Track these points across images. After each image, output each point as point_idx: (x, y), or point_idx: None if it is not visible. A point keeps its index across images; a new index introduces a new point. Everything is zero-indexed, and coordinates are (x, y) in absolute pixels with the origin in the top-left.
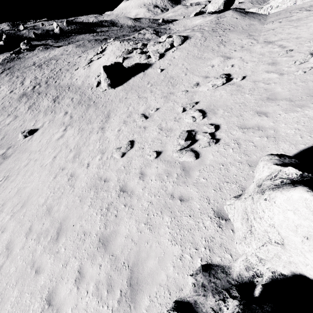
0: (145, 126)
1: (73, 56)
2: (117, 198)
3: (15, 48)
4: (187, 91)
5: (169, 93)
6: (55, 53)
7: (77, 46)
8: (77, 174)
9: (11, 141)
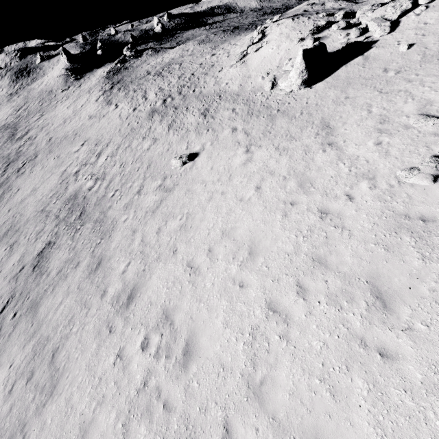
0: None
1: (201, 56)
2: None
3: (113, 57)
4: None
5: None
6: (171, 56)
7: (199, 43)
8: (335, 210)
9: (164, 170)
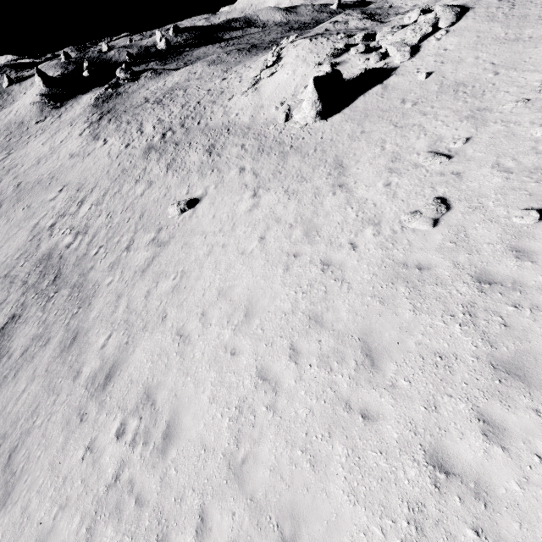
0: (457, 172)
1: (210, 80)
2: (481, 295)
3: (104, 80)
4: (526, 101)
5: (477, 110)
6: (175, 80)
7: (209, 64)
8: (337, 261)
9: (159, 220)
